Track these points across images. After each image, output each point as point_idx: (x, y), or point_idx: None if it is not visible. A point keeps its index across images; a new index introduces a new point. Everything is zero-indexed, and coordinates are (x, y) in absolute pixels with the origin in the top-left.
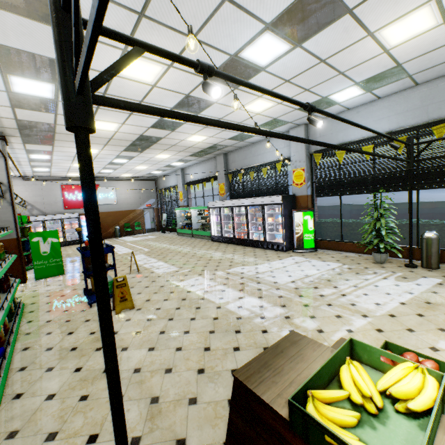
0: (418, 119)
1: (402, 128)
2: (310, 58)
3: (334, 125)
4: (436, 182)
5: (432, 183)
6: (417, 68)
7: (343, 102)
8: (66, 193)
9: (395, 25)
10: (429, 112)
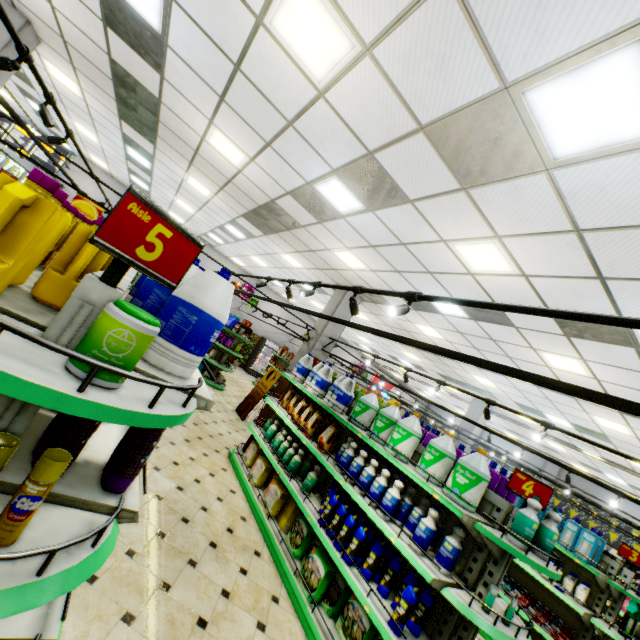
0: None
1: None
2: None
3: None
4: None
5: None
6: None
7: None
8: (374, 381)
9: None
10: None
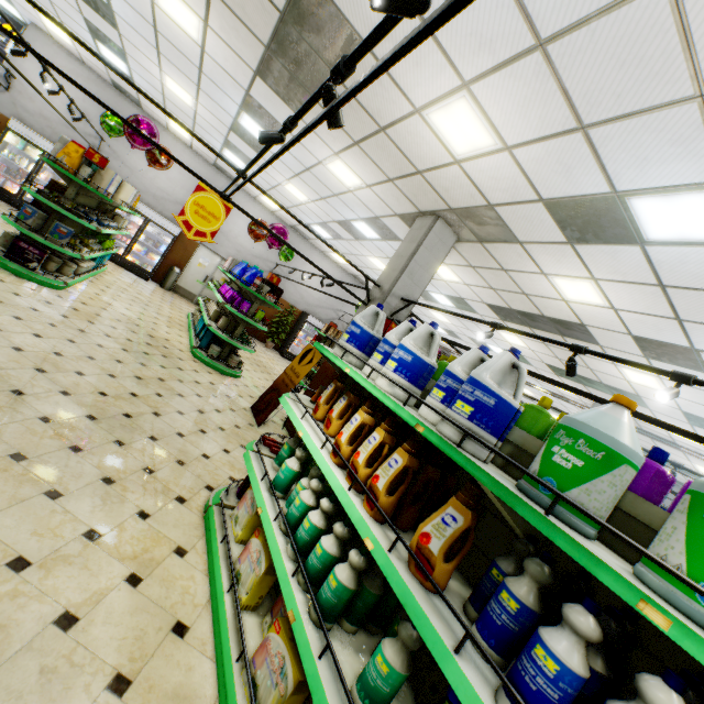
0: None
1: None
2: None
3: None
4: None
5: None
6: None
7: None
8: None
9: None
10: None
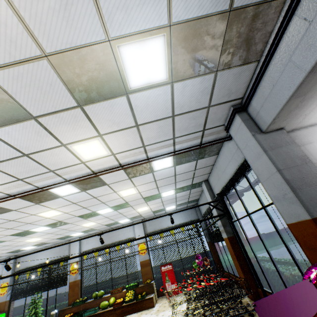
0: (58, 256)
1: (53, 260)
2: (0, 246)
3: (30, 256)
4: (61, 284)
5: (59, 284)
6: (52, 241)
7: (30, 248)
8: None
9: (29, 240)
10: (61, 254)
